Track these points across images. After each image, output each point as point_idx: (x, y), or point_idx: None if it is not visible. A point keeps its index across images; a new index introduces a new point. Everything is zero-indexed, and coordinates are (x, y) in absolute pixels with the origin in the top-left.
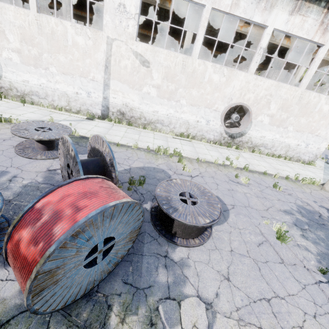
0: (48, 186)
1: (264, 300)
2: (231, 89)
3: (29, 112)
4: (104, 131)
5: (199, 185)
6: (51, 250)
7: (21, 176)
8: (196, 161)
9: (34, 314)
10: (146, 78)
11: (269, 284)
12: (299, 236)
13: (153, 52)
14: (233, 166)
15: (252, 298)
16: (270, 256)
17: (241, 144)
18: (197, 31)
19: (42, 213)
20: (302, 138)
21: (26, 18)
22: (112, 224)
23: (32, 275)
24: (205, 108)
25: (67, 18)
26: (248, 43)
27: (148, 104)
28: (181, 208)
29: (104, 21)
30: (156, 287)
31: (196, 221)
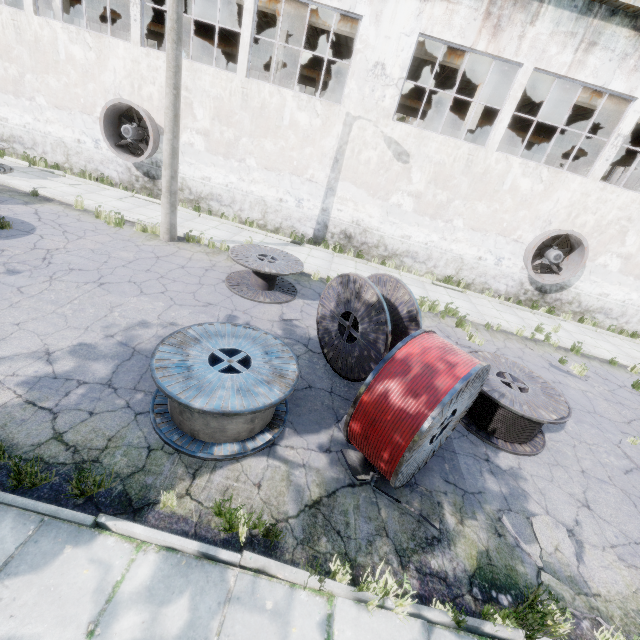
0: (293, 342)
1: None
2: (552, 205)
3: (211, 228)
4: (325, 265)
5: (520, 365)
6: (444, 402)
7: (255, 325)
8: (484, 328)
9: (358, 492)
10: (400, 181)
11: None
12: None
13: (419, 138)
14: (549, 343)
15: (632, 538)
16: None
17: (559, 306)
18: (473, 91)
19: (409, 365)
20: None
21: (228, 86)
22: (468, 391)
23: (424, 426)
24: (497, 235)
25: (276, 80)
26: (573, 115)
27: (396, 224)
28: (508, 394)
29: (346, 90)
30: (488, 494)
31: (538, 414)
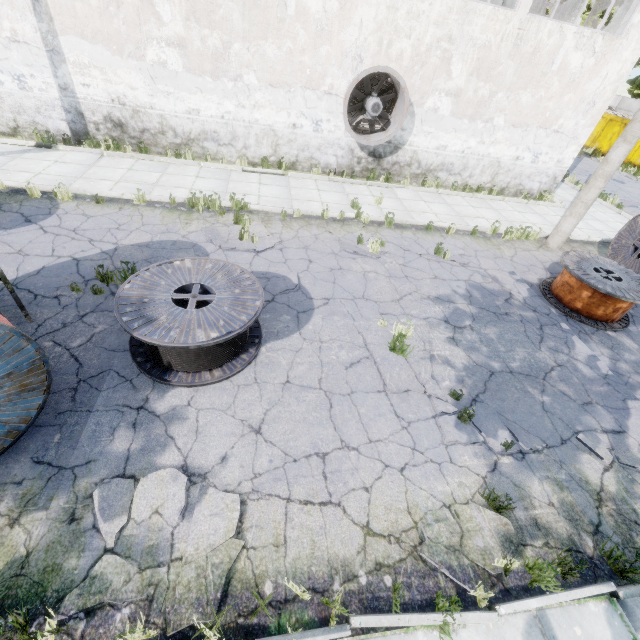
0: None
1: (316, 456)
2: (356, 32)
3: None
4: (76, 172)
5: (233, 266)
6: None
7: None
8: (280, 218)
9: None
10: (146, 22)
11: (338, 430)
12: (444, 340)
13: None
14: (363, 220)
15: (293, 456)
16: (364, 383)
17: (398, 170)
18: None
19: None
20: (524, 142)
21: None
22: None
23: None
24: (304, 89)
25: None
26: None
27: (172, 94)
28: (164, 317)
29: None
30: (101, 461)
31: (187, 338)
